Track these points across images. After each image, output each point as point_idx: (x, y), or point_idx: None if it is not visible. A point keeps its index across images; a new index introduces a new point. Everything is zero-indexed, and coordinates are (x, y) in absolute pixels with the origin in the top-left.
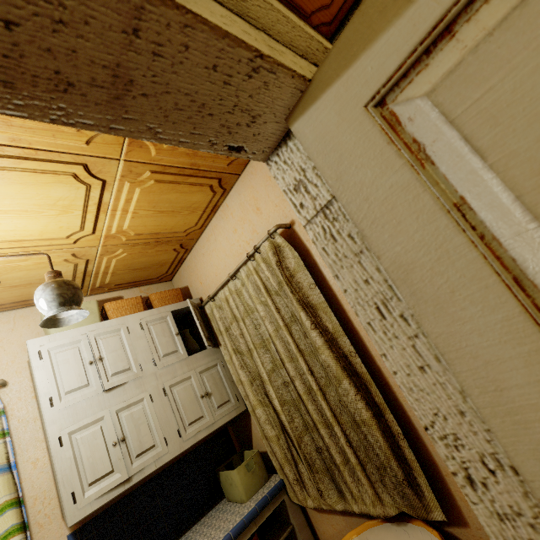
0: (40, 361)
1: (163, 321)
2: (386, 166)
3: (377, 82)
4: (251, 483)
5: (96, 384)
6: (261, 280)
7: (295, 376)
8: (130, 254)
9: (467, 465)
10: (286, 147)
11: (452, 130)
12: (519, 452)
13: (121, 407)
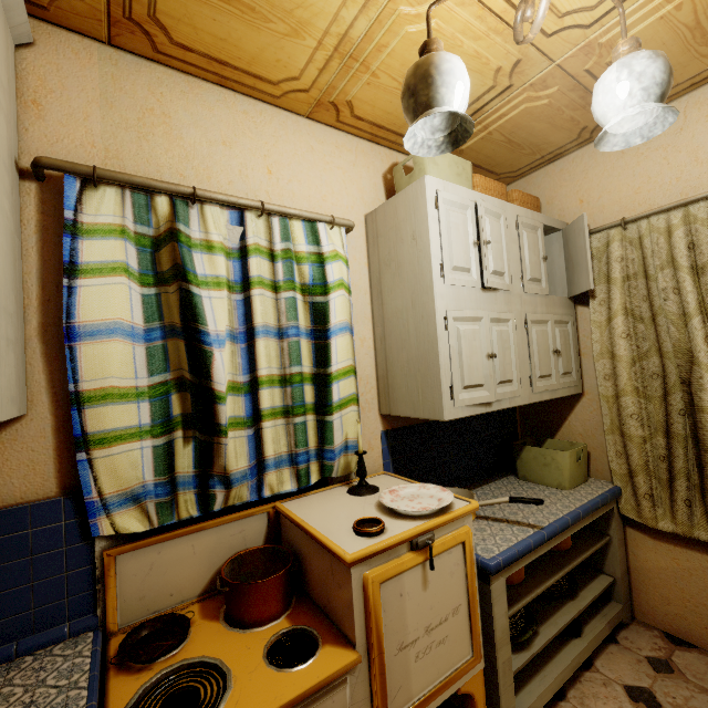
0: (434, 211)
1: (533, 233)
2: None
3: None
4: (576, 474)
5: (476, 274)
6: None
7: None
8: (547, 105)
9: None
10: None
11: None
12: None
13: (494, 317)
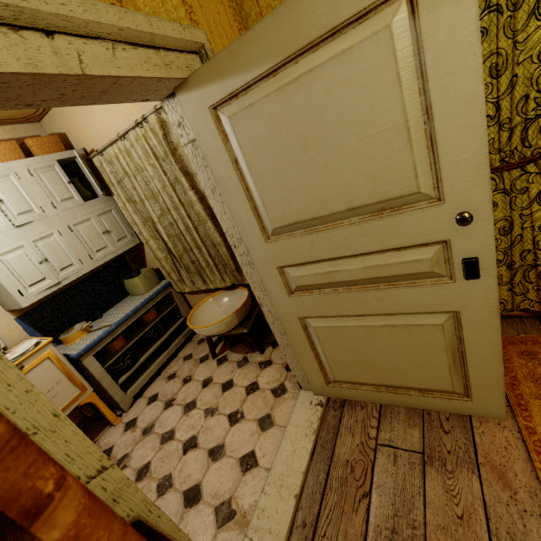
0: None
1: (51, 170)
2: (215, 137)
3: (213, 101)
4: (149, 284)
5: (5, 221)
6: (149, 147)
7: (178, 220)
8: None
9: (235, 242)
10: (173, 100)
11: (234, 135)
12: (243, 236)
13: (36, 239)
